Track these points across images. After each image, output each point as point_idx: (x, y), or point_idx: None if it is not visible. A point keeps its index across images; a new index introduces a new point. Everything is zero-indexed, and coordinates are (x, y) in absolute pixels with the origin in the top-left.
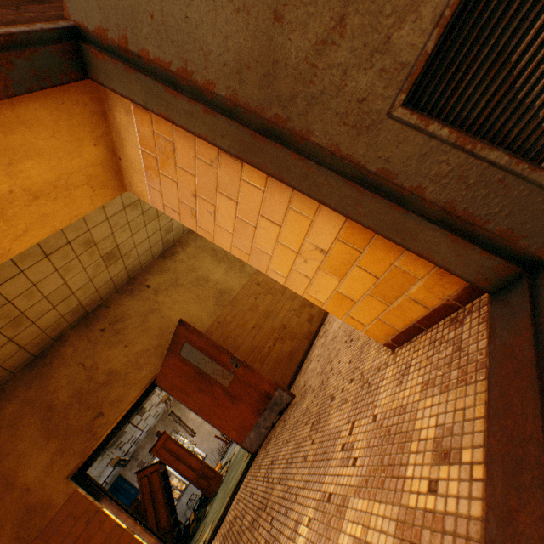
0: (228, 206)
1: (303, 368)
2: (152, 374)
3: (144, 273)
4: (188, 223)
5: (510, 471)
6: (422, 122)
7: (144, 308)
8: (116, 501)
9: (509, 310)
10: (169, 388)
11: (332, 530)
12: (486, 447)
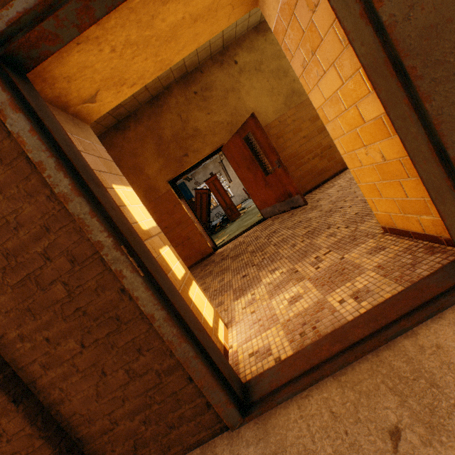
0: (334, 81)
1: (324, 187)
2: (221, 143)
3: (235, 45)
4: (295, 67)
5: (369, 319)
6: None
7: (228, 85)
8: (187, 203)
9: (452, 273)
10: (229, 157)
11: (290, 283)
12: (371, 308)
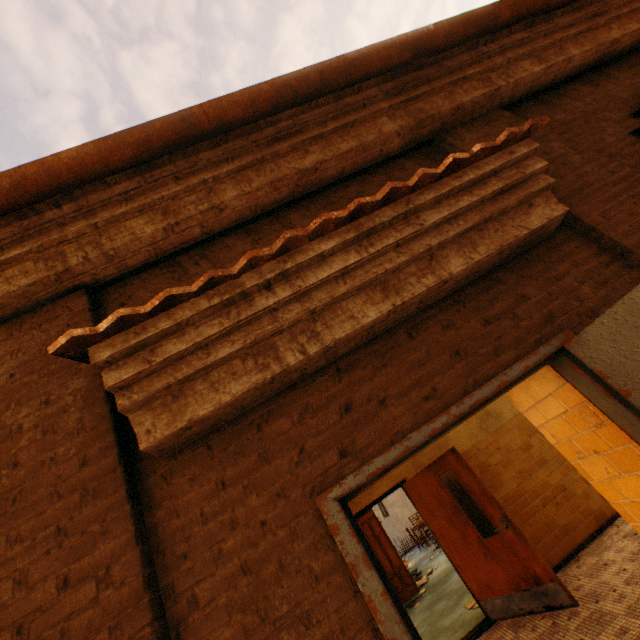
0: None
1: (585, 561)
2: (402, 476)
3: None
4: (563, 451)
5: None
6: None
7: None
8: None
9: None
10: (415, 498)
11: None
12: None
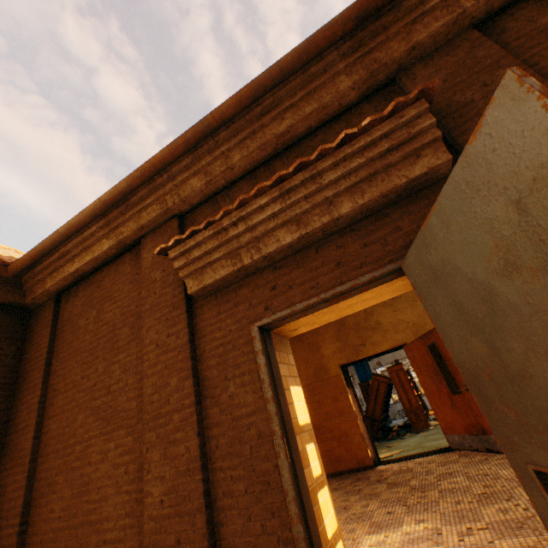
0: None
1: None
2: (402, 341)
3: None
4: None
5: None
6: (540, 486)
7: None
8: (354, 394)
9: None
10: (410, 358)
11: (426, 542)
12: None
